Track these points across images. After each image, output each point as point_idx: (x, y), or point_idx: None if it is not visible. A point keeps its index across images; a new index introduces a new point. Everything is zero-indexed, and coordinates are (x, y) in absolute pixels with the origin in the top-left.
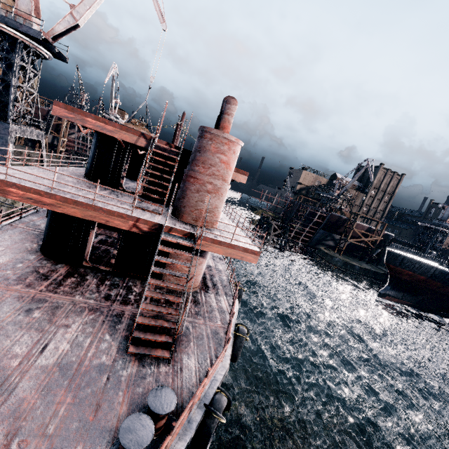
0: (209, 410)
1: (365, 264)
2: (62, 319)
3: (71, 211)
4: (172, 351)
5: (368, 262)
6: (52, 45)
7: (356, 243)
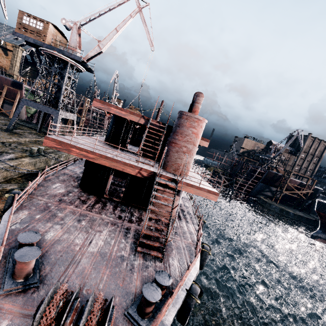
0: (189, 292)
1: (298, 212)
2: (97, 227)
3: (103, 162)
4: (163, 253)
5: (301, 210)
6: (86, 64)
7: (290, 194)
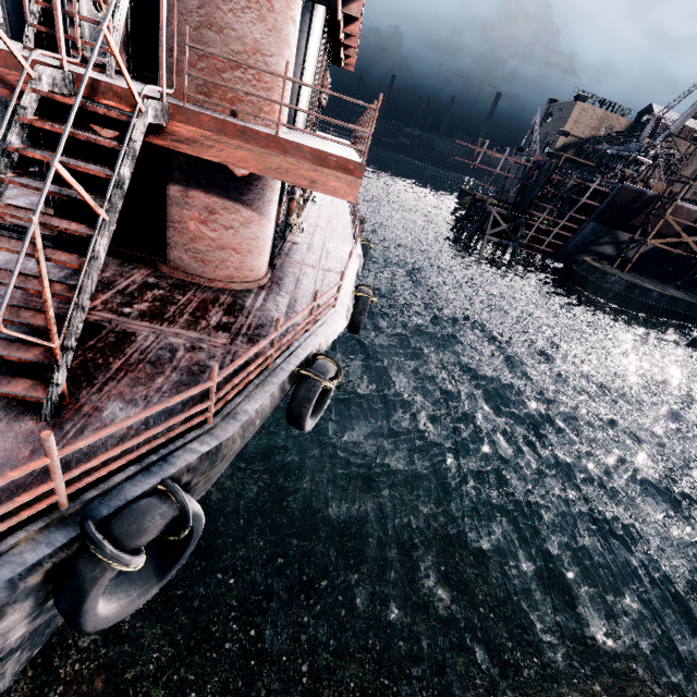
0: (83, 536)
1: (673, 291)
2: None
3: None
4: (53, 387)
5: (682, 286)
6: None
7: (665, 247)
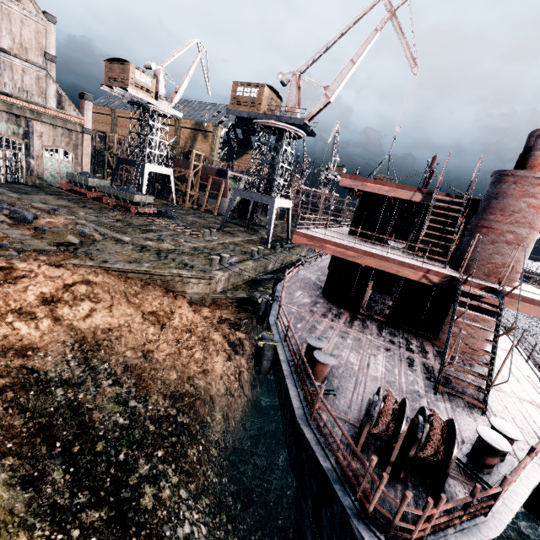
0: None
1: None
2: (368, 349)
3: (368, 262)
4: (487, 402)
5: None
6: (308, 126)
7: None
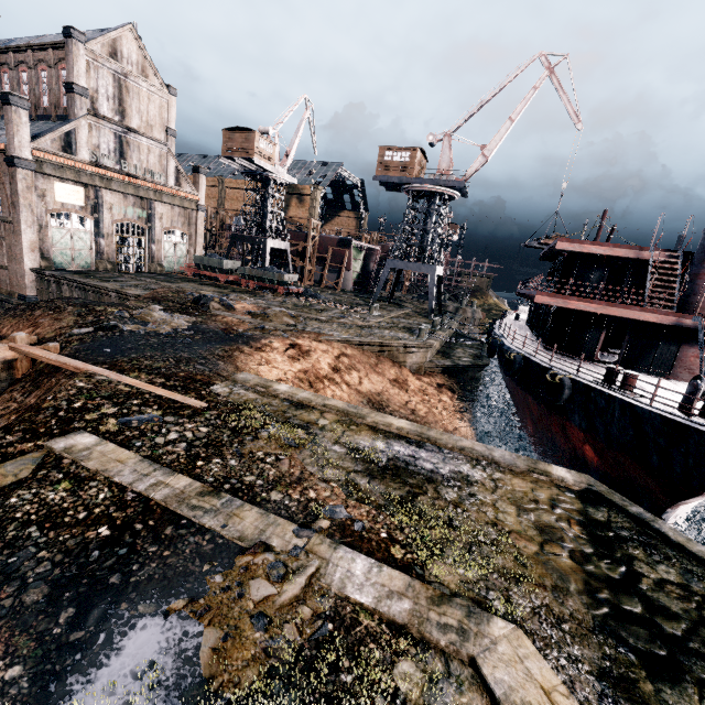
0: None
1: None
2: None
3: (611, 312)
4: None
5: None
6: (464, 187)
7: None
